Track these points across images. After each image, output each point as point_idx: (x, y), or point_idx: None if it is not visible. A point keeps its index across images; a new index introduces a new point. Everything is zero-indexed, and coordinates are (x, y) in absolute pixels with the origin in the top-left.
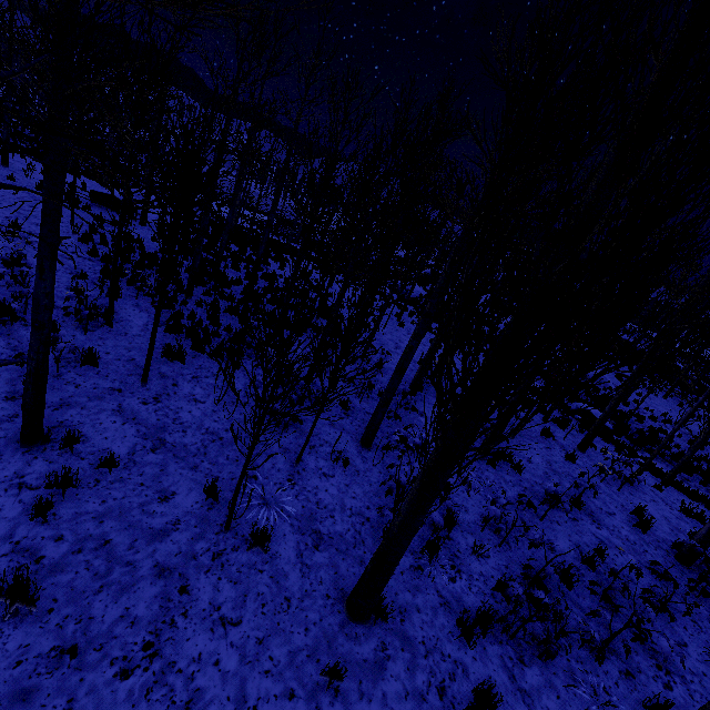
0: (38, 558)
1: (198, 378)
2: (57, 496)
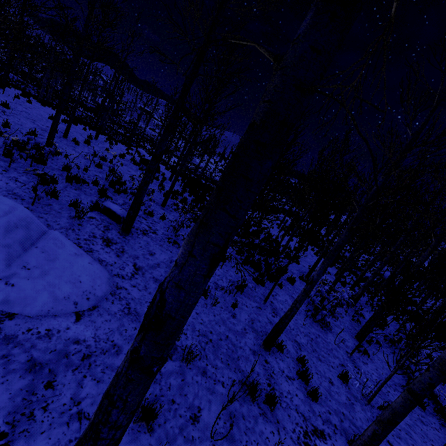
0: (334, 425)
1: (274, 296)
2: (303, 384)
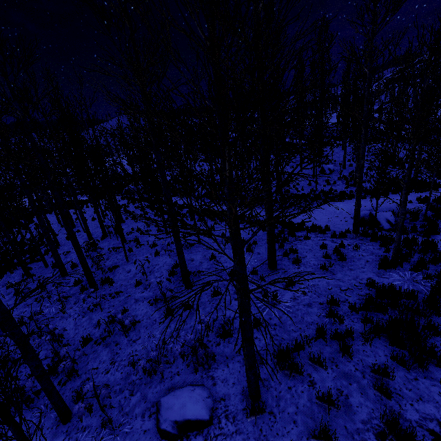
0: None
1: None
2: None
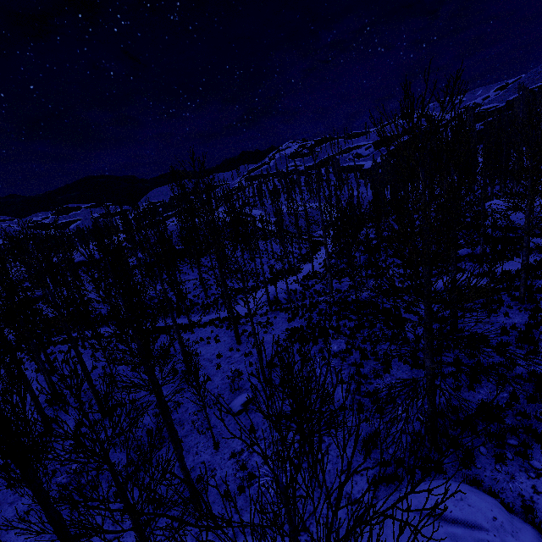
0: None
1: None
2: None
